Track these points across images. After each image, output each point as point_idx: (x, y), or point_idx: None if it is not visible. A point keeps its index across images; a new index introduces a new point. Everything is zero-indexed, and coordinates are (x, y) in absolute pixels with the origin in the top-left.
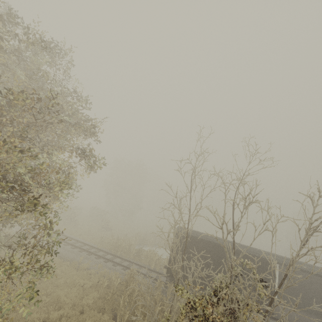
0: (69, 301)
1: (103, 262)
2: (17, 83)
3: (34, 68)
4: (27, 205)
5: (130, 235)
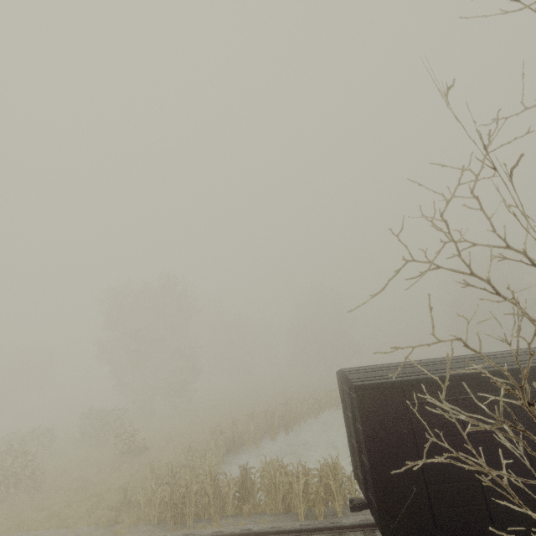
0: None
1: None
2: None
3: None
4: None
5: (196, 439)
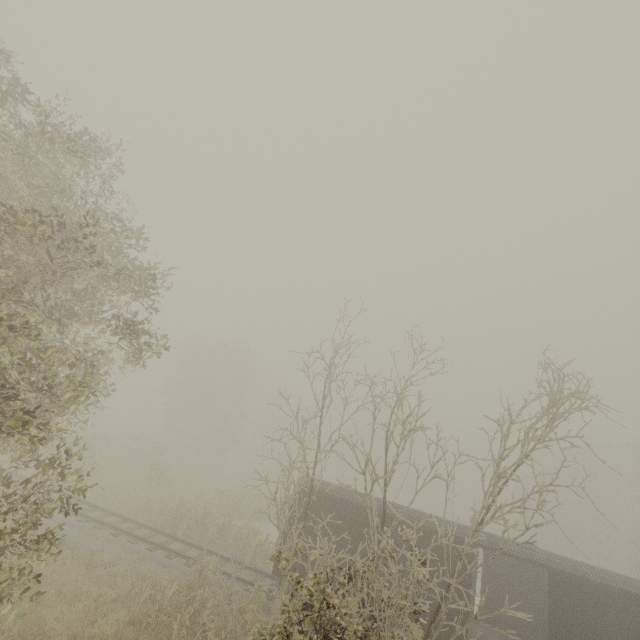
0: (64, 629)
1: (145, 550)
2: (11, 202)
3: (47, 173)
4: (9, 423)
5: (208, 495)
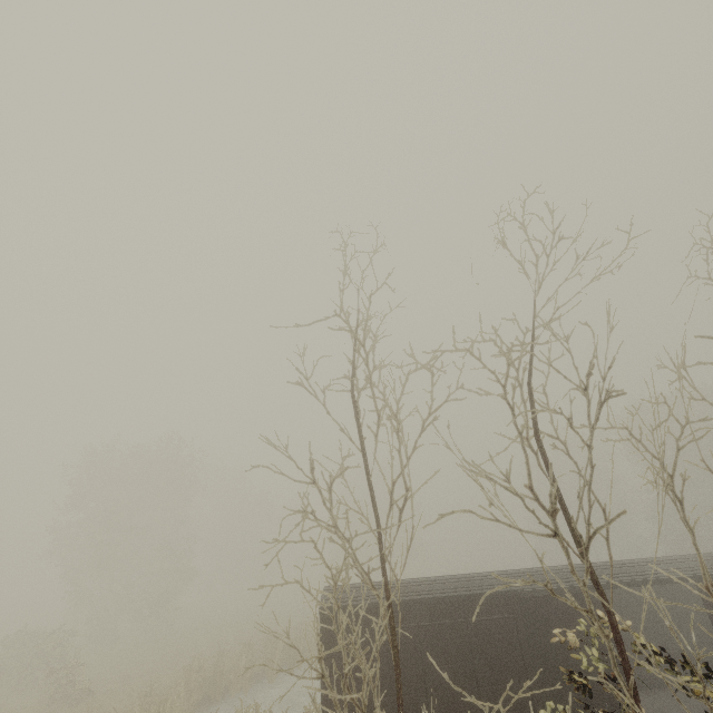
0: None
1: None
2: None
3: None
4: None
5: (165, 680)
